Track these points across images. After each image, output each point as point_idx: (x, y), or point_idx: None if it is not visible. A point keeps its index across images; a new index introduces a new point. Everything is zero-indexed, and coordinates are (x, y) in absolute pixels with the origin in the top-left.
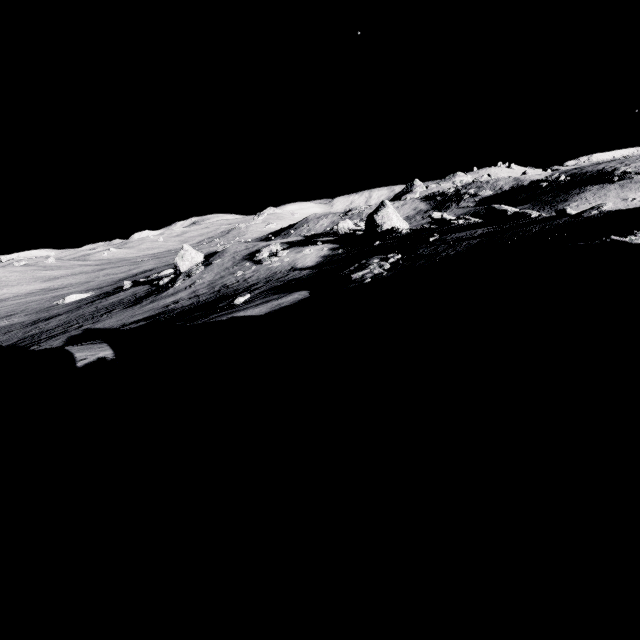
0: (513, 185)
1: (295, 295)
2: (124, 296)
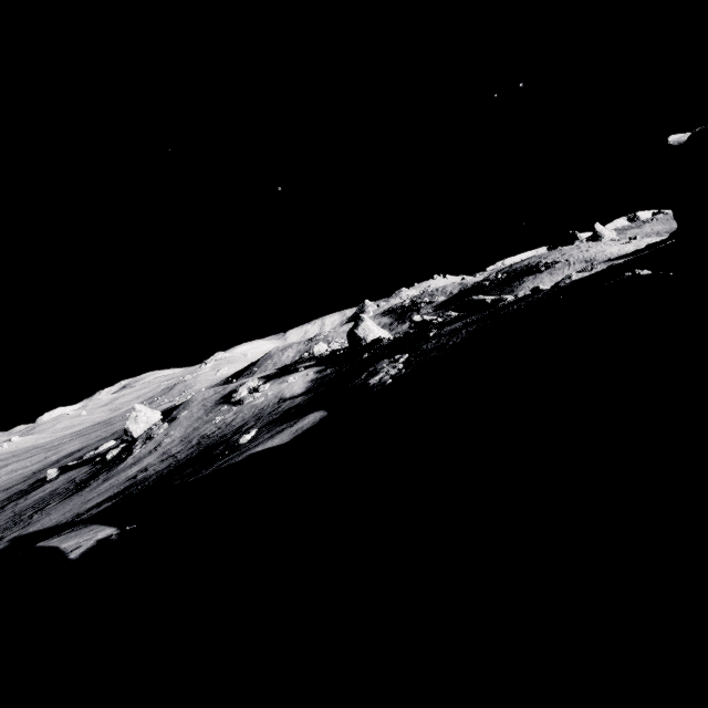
0: (460, 288)
1: (310, 417)
2: (54, 487)
